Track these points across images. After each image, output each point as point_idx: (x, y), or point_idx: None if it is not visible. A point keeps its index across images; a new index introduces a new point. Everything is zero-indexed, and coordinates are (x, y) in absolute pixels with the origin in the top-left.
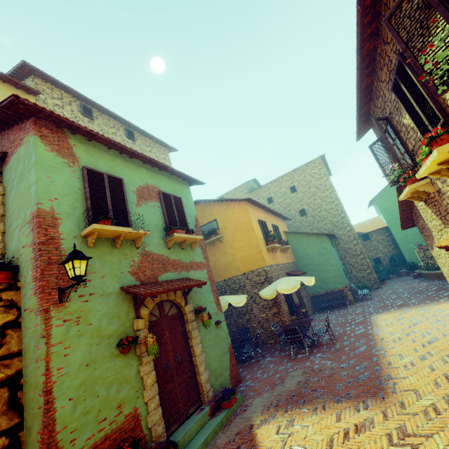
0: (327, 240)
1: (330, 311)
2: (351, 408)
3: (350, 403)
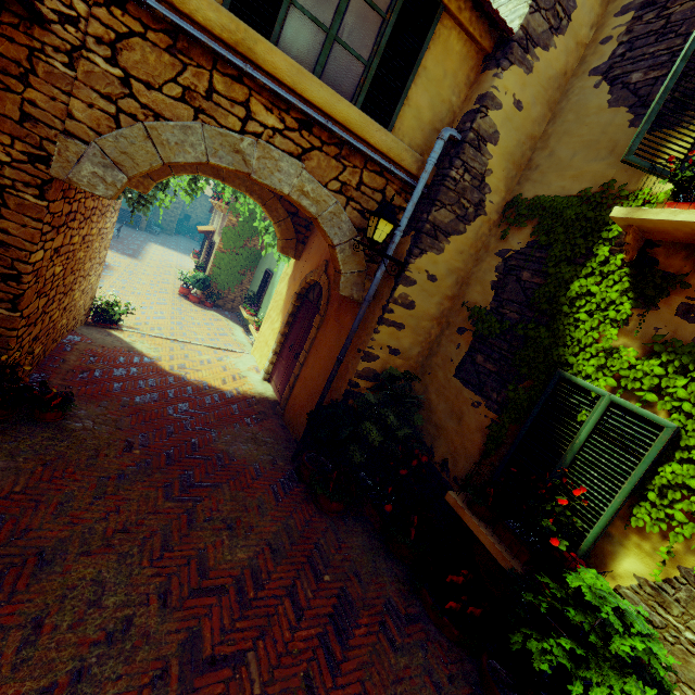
0: None
1: (120, 224)
2: (119, 254)
3: (120, 254)
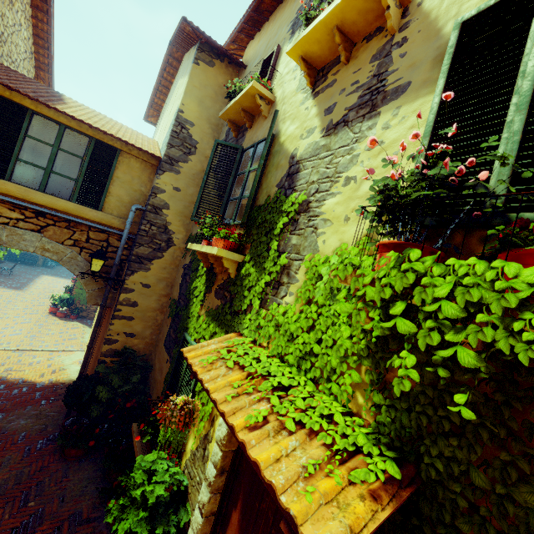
0: None
1: (19, 264)
2: (5, 289)
3: (6, 288)
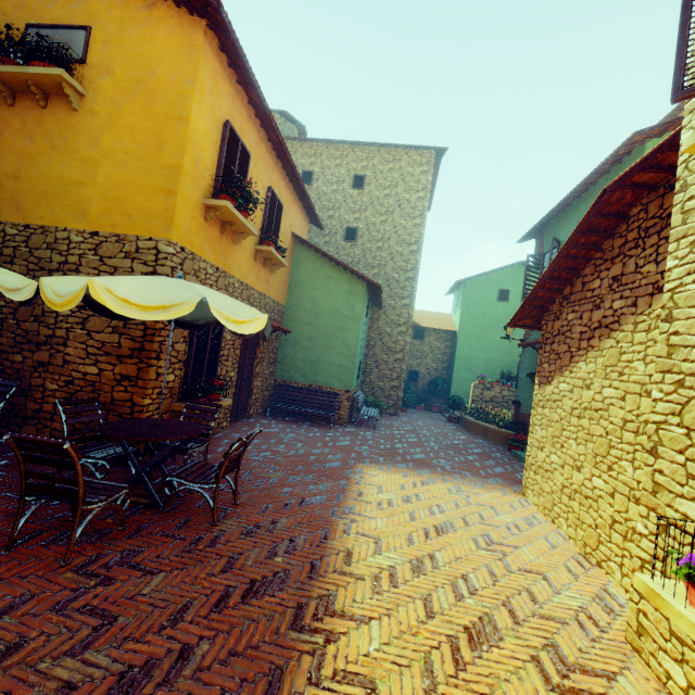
0: (363, 294)
1: (296, 422)
2: None
3: None
